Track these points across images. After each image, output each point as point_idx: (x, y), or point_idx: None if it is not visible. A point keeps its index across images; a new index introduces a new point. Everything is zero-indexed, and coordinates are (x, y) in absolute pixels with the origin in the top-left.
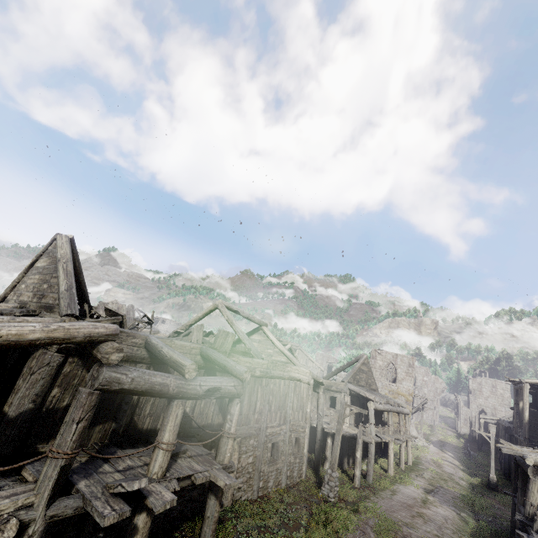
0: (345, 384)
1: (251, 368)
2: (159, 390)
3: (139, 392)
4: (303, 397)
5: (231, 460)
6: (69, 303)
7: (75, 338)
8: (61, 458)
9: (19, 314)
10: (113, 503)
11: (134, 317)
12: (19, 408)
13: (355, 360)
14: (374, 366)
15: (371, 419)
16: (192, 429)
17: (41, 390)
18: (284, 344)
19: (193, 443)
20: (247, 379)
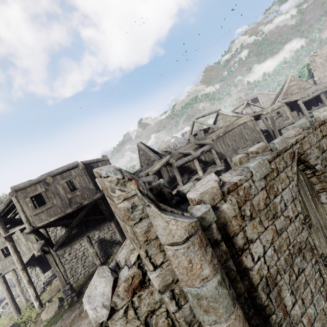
0: (280, 102)
1: (217, 135)
2: (188, 161)
3: (184, 164)
4: (251, 127)
5: (230, 163)
6: (156, 157)
7: (164, 163)
8: (180, 180)
9: (151, 166)
10: (194, 182)
11: (171, 148)
12: (167, 179)
13: (284, 83)
14: (315, 66)
15: (303, 108)
16: (209, 163)
17: (168, 175)
18: (242, 104)
19: (207, 165)
20: (211, 142)
